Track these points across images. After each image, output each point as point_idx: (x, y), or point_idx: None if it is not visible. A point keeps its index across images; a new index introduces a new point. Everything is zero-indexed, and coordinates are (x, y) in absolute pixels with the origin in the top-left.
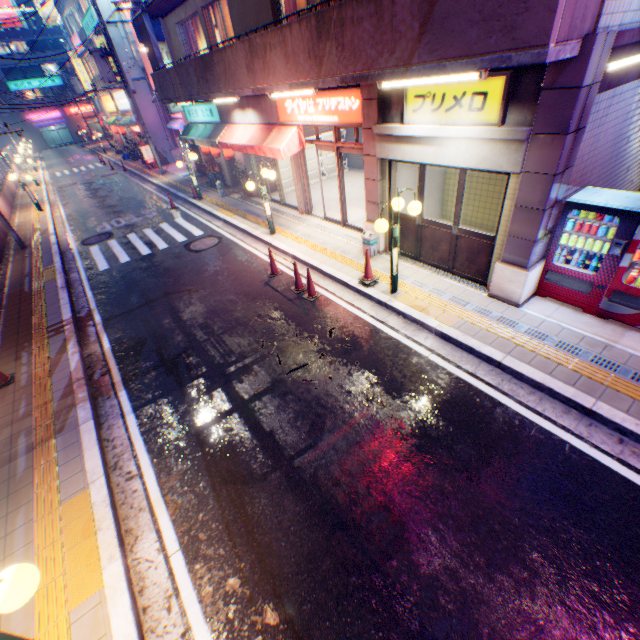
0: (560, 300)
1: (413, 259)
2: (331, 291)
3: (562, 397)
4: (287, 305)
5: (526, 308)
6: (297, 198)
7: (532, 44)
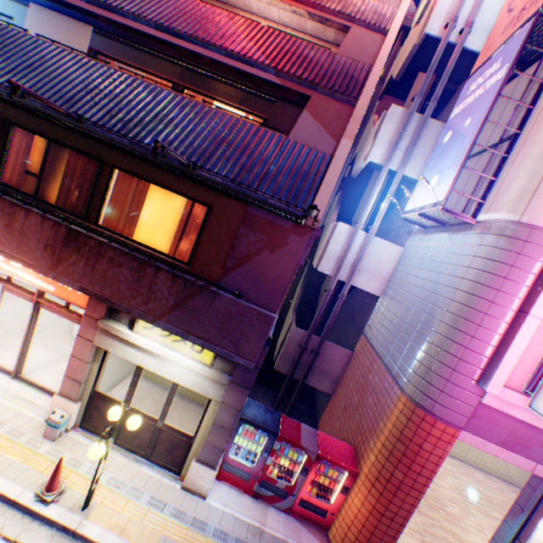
0: (232, 482)
1: None
2: None
3: None
4: None
5: (211, 497)
6: None
7: (247, 357)
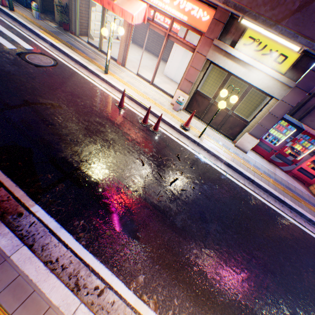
0: (257, 152)
1: (198, 118)
2: (164, 129)
3: (274, 195)
4: (143, 134)
5: (248, 154)
6: (119, 52)
7: None
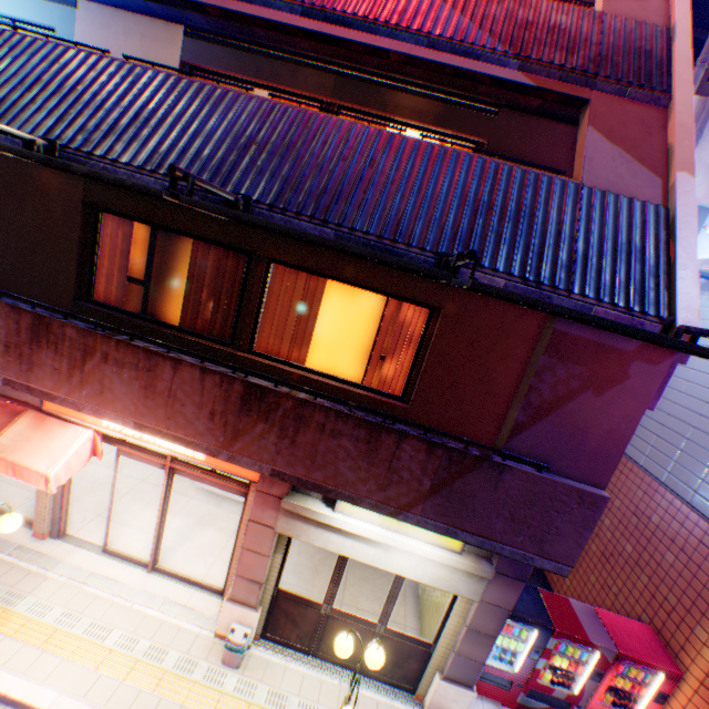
0: (483, 693)
1: (306, 651)
2: None
3: None
4: None
5: None
6: (38, 511)
7: (558, 559)
